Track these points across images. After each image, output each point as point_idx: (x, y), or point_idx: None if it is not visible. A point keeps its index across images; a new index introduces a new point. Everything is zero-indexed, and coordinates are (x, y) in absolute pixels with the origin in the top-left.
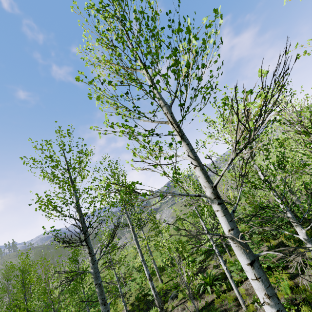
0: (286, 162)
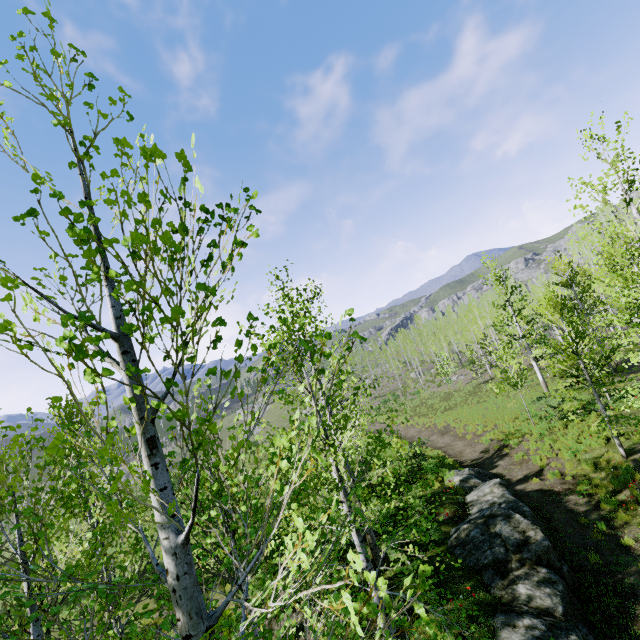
0: (115, 606)
